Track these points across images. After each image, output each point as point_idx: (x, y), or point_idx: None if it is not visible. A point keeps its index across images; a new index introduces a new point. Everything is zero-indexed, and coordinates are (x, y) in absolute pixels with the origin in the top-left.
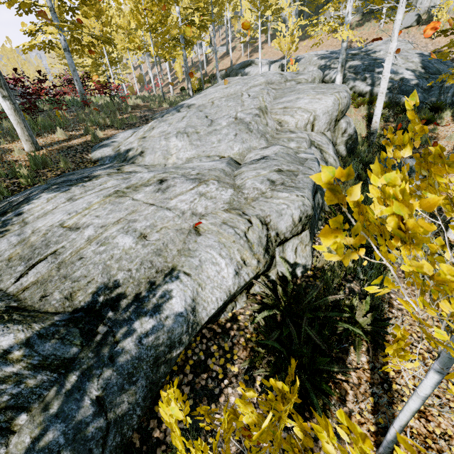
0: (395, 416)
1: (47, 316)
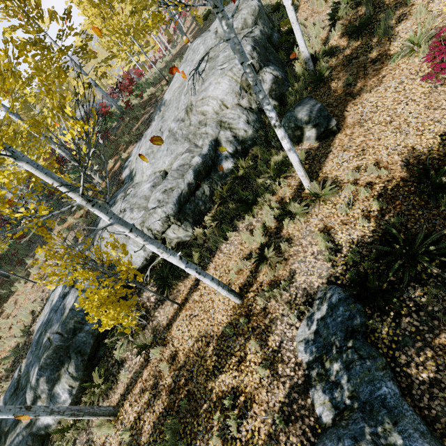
0: (192, 295)
1: None
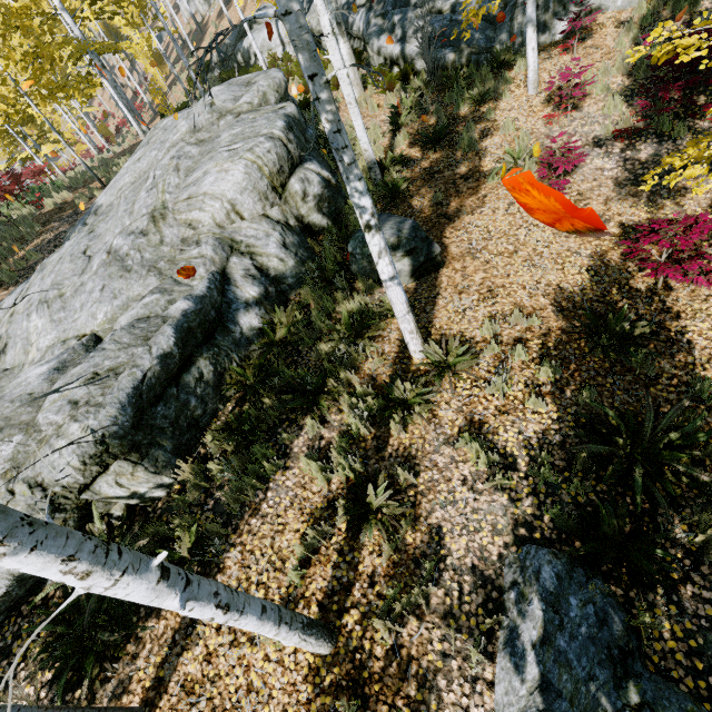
0: (180, 664)
1: None
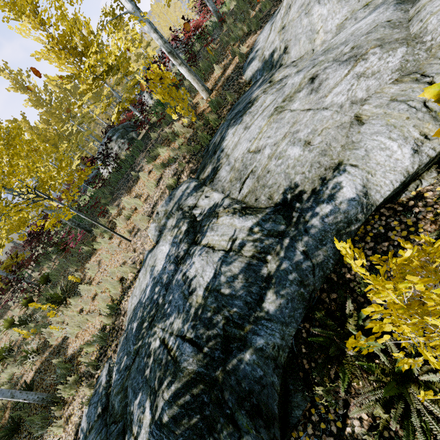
0: None
1: (262, 210)
